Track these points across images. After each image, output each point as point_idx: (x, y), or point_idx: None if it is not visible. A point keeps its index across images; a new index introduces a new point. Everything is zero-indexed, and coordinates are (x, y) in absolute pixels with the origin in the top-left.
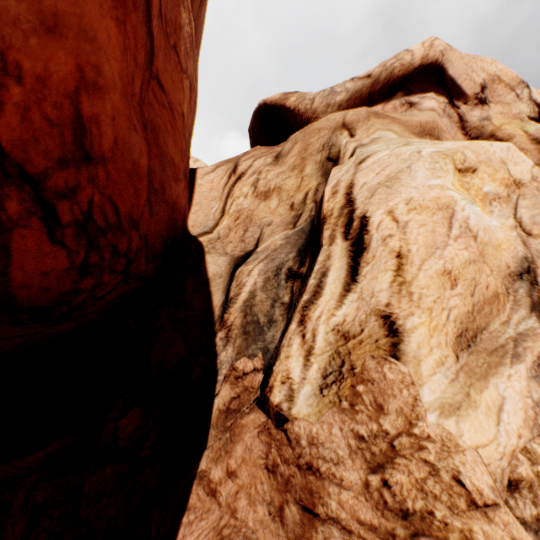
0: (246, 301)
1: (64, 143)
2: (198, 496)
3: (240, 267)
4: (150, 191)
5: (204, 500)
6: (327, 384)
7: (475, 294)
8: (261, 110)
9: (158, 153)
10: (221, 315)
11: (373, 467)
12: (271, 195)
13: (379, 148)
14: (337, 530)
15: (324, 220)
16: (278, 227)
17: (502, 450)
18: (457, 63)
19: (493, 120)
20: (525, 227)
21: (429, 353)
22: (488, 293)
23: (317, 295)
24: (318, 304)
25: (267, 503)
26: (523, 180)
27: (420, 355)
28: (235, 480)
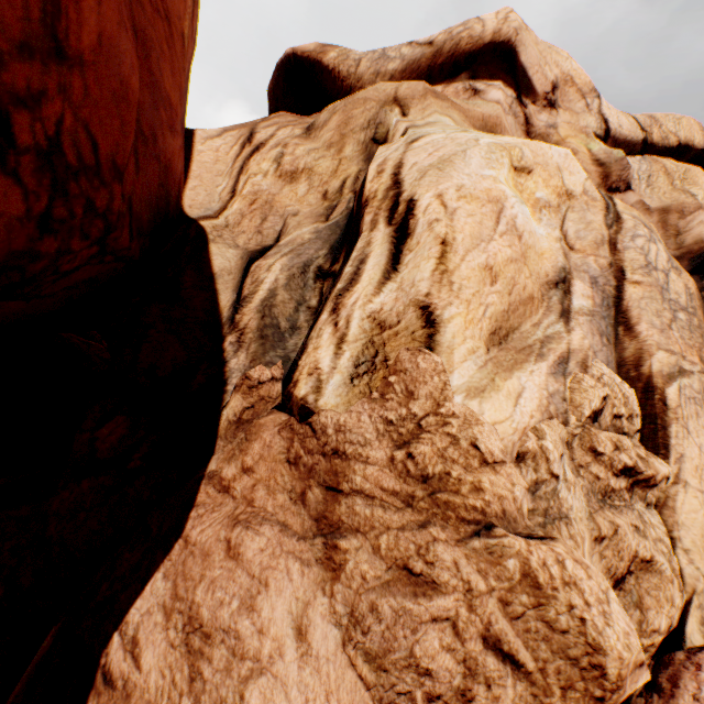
0: (265, 301)
1: (29, 19)
2: (208, 494)
3: (257, 261)
4: (137, 135)
5: (215, 497)
6: (359, 374)
7: (512, 294)
8: (289, 63)
9: (149, 81)
10: (232, 317)
11: (399, 445)
12: (299, 177)
13: (434, 130)
14: (360, 499)
15: (366, 203)
16: (306, 219)
17: (515, 426)
18: (531, 49)
19: (559, 129)
20: (569, 241)
21: (463, 343)
22: (525, 294)
23: (354, 283)
24: (354, 291)
25: (288, 491)
26: (575, 193)
27: (454, 344)
28: (252, 475)
